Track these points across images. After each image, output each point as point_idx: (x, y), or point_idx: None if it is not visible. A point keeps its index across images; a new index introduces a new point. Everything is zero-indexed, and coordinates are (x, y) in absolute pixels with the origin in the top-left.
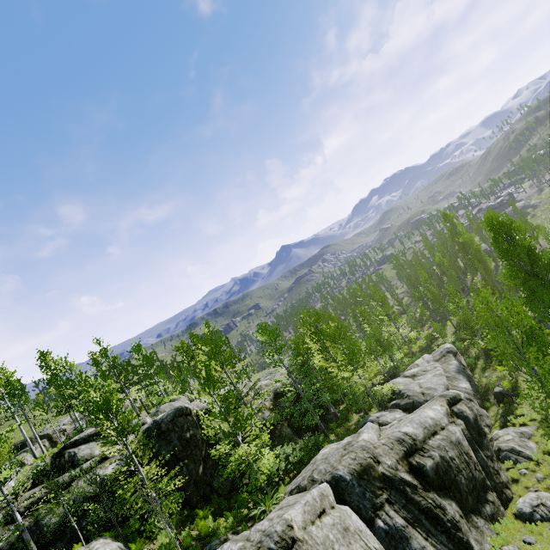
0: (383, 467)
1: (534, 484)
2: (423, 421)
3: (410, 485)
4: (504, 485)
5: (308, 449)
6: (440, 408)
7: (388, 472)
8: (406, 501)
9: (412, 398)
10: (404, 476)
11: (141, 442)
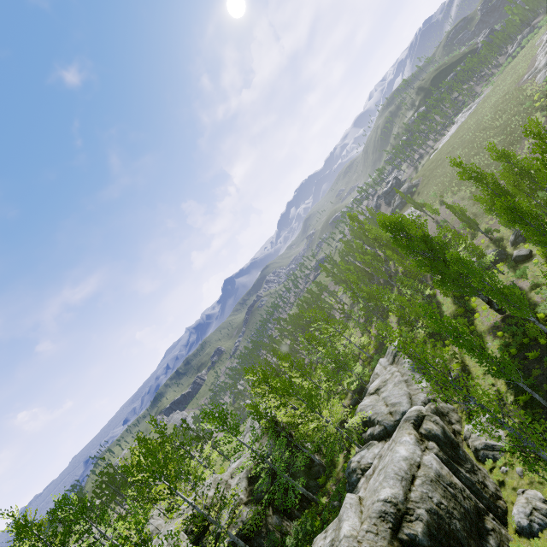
0: None
1: (518, 481)
2: (397, 470)
3: None
4: (495, 497)
5: (300, 543)
6: (409, 438)
7: None
8: None
9: (382, 423)
10: None
11: None
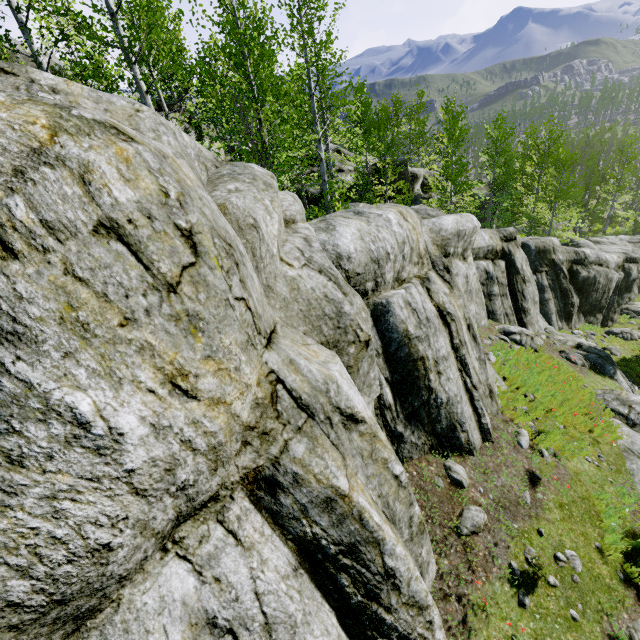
0: (555, 257)
1: (634, 329)
2: (599, 254)
3: (564, 274)
4: (611, 320)
5: None
6: (616, 258)
7: (557, 261)
8: (555, 279)
9: None
10: (564, 269)
11: (372, 171)
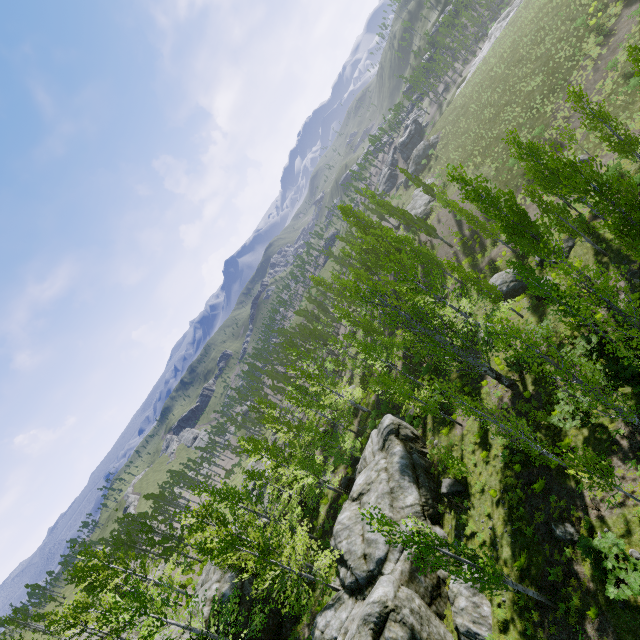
0: None
1: None
2: None
3: None
4: None
5: None
6: None
7: None
8: None
9: (354, 573)
10: None
11: None
